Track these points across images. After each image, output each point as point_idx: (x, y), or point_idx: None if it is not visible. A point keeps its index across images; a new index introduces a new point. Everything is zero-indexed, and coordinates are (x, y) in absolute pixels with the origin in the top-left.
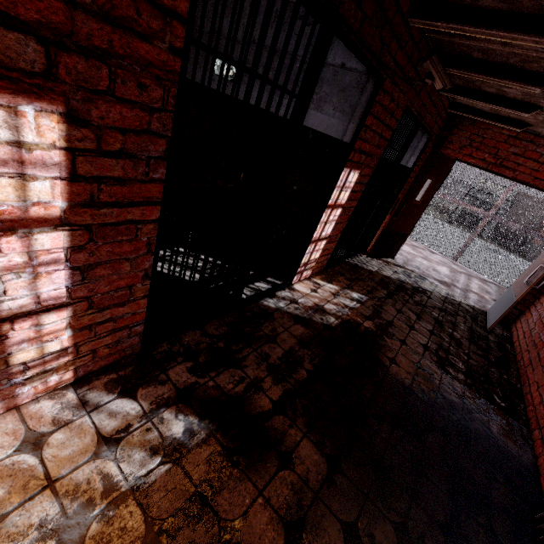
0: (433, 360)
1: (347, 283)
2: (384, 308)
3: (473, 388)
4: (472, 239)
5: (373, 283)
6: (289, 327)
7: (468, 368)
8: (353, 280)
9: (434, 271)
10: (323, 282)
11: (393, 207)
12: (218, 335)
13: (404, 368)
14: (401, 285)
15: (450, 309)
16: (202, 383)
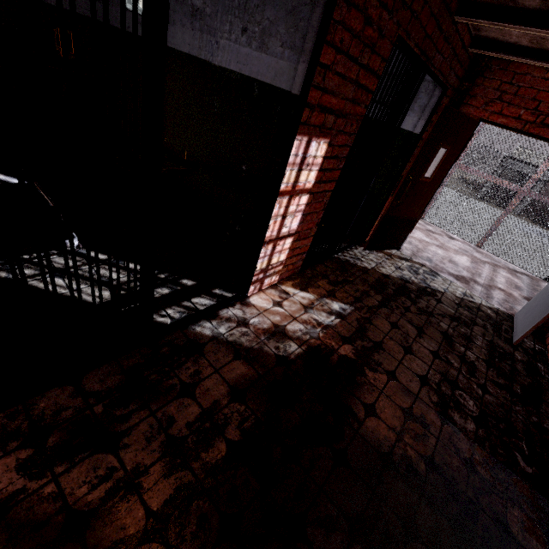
0: (432, 402)
1: (328, 289)
2: (374, 322)
3: (486, 446)
4: (500, 221)
5: (365, 286)
6: (222, 367)
7: (482, 409)
8: (337, 284)
9: (451, 263)
10: (294, 290)
11: (396, 187)
12: (101, 391)
13: (385, 420)
14: (403, 285)
15: (465, 317)
16: (32, 491)
